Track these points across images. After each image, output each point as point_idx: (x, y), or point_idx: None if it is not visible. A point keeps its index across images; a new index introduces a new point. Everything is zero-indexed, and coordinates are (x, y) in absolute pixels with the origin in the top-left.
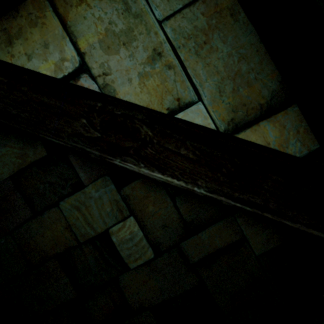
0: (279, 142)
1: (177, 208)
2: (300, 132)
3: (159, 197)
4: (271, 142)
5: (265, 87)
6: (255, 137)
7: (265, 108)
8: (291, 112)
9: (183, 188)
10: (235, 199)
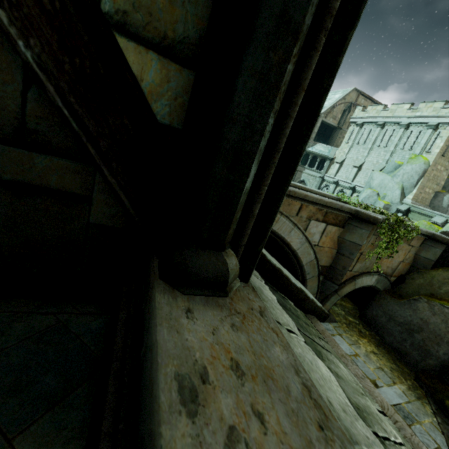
0: (152, 89)
1: (25, 100)
2: (178, 101)
3: (5, 60)
4: (146, 81)
5: (184, 24)
6: (134, 60)
7: (167, 43)
8: (185, 76)
9: (0, 23)
10: (66, 103)
